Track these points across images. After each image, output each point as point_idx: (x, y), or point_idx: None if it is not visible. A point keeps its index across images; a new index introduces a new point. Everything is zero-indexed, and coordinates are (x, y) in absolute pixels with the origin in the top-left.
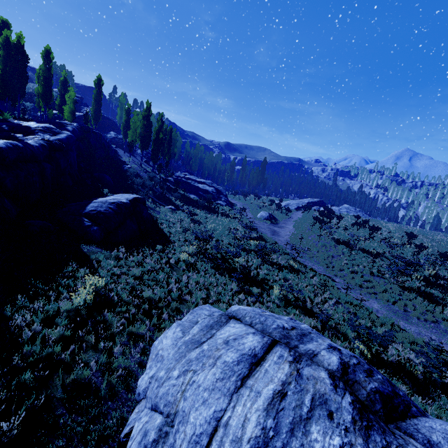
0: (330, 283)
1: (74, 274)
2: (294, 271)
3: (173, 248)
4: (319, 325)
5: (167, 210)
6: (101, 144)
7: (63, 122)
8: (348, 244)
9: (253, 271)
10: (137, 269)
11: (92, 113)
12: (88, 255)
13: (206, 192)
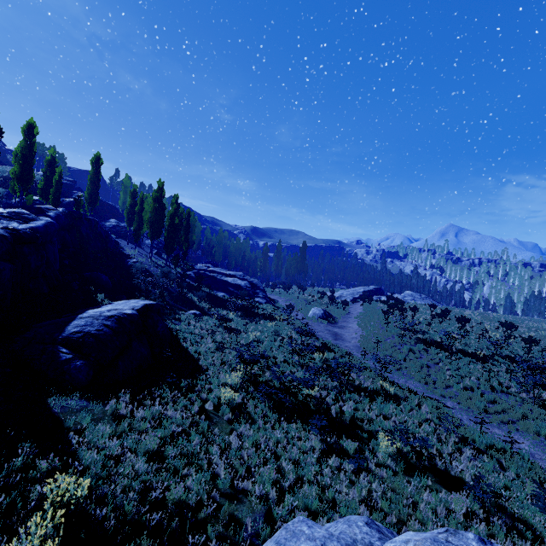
0: (445, 412)
1: (27, 471)
2: (391, 399)
3: (208, 380)
4: (477, 507)
5: (190, 316)
6: (96, 234)
7: (43, 206)
8: (442, 346)
9: (334, 406)
10: (152, 436)
11: (86, 196)
12: (61, 420)
13: (238, 288)
